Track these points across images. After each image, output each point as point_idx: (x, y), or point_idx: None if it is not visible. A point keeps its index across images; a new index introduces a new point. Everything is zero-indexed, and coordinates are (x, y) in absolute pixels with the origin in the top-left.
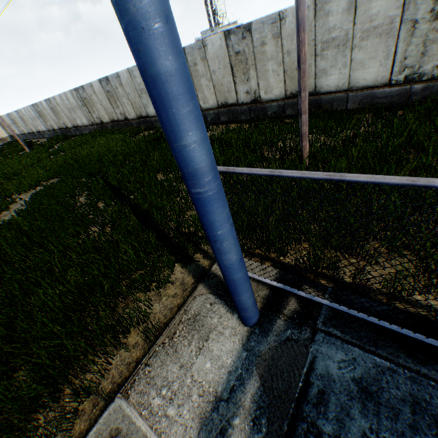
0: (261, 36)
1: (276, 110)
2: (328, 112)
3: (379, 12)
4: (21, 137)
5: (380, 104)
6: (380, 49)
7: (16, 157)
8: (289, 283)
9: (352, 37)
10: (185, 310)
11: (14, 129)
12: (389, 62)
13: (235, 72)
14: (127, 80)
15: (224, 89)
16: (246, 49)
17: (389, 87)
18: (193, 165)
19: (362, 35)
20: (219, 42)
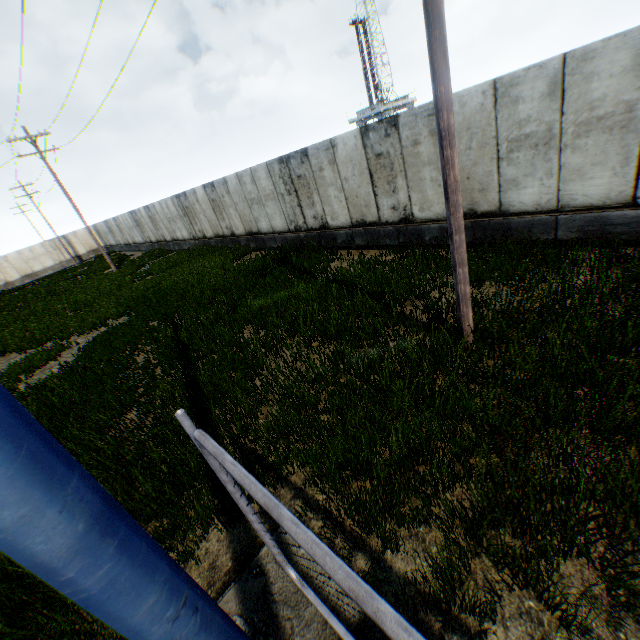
0: (413, 132)
1: (437, 234)
2: (522, 243)
3: (605, 95)
4: (116, 248)
5: (617, 235)
6: (612, 150)
7: (98, 279)
8: (383, 637)
9: (560, 132)
10: None
11: (110, 238)
12: (629, 169)
13: (375, 180)
14: (236, 187)
15: (360, 202)
16: (390, 150)
17: (632, 208)
18: (18, 561)
19: (577, 130)
20: (353, 140)
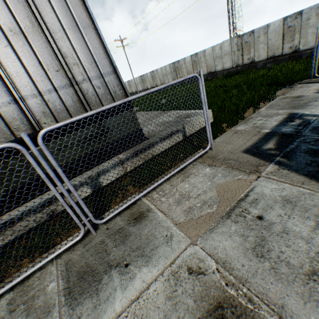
0: (307, 16)
1: (308, 55)
2: None
3: None
4: None
5: None
6: None
7: None
8: None
9: None
10: (294, 87)
11: None
12: None
13: (284, 38)
14: (209, 53)
15: (273, 48)
16: (295, 24)
17: None
18: None
19: None
20: (278, 23)
